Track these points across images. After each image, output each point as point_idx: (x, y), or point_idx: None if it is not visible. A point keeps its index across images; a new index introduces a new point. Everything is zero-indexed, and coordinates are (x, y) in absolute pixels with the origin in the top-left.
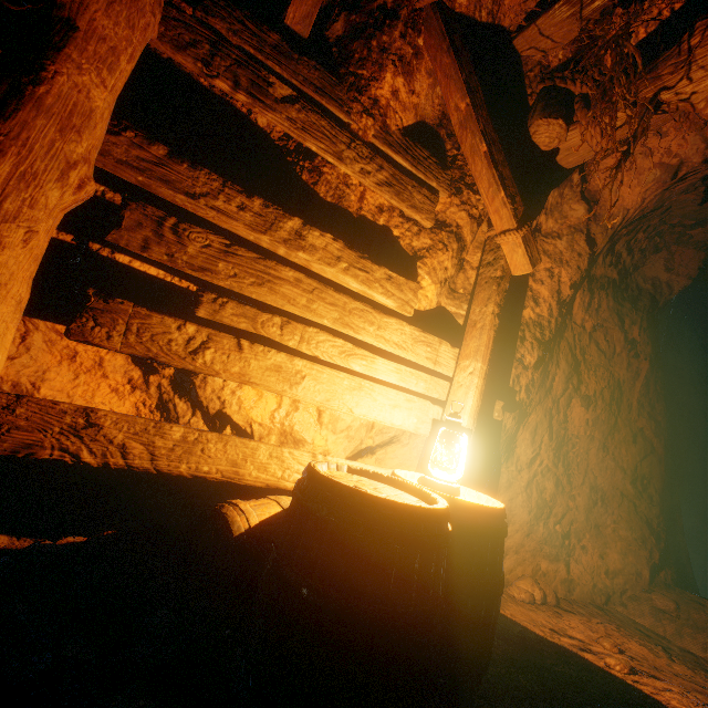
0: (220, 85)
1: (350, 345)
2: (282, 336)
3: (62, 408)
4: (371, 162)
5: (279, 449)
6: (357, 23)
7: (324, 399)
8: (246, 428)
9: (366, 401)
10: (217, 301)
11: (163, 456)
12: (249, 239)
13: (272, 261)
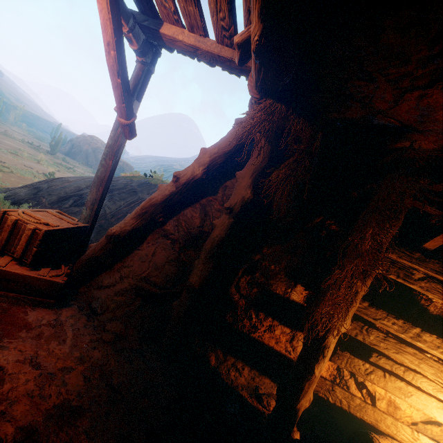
0: (390, 277)
1: (438, 386)
2: (403, 375)
3: (326, 382)
4: None
5: (395, 422)
6: None
7: (421, 407)
8: (372, 393)
9: None
10: (377, 356)
11: (351, 407)
12: (393, 333)
13: (403, 344)
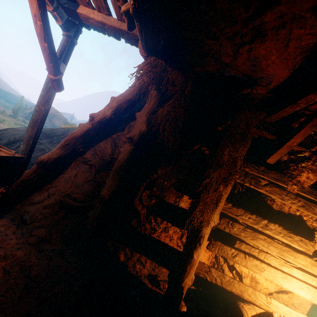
0: (246, 184)
1: (282, 262)
2: (258, 255)
3: (205, 266)
4: (295, 199)
5: (254, 291)
6: (292, 158)
7: (271, 279)
8: (240, 272)
9: (288, 283)
10: (240, 243)
11: (223, 283)
12: (250, 225)
13: (257, 232)
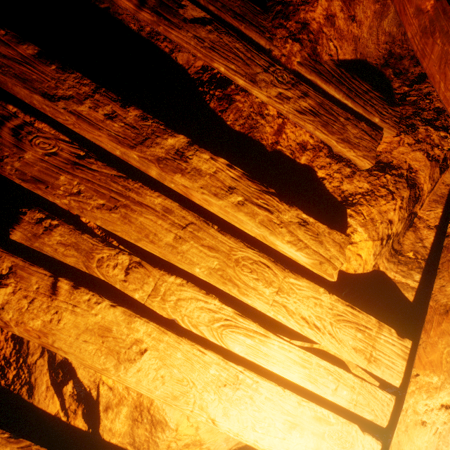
0: (125, 4)
1: (229, 311)
2: (125, 283)
3: None
4: (292, 87)
5: None
6: None
7: (169, 395)
8: (91, 389)
9: (243, 408)
10: (43, 222)
11: None
12: (116, 154)
13: (136, 182)
